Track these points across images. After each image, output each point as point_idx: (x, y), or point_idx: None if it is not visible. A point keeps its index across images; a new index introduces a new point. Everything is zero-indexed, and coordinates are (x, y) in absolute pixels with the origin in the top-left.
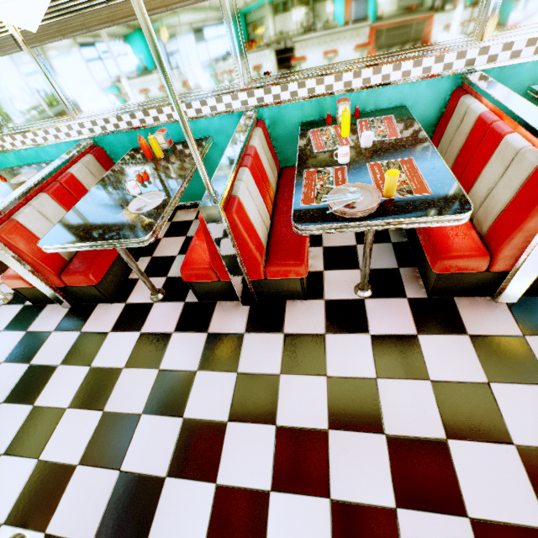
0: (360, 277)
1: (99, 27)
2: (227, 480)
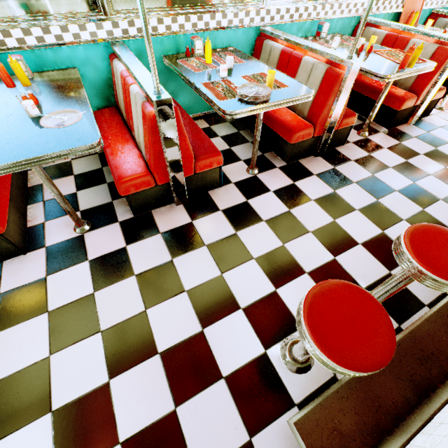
0: (245, 165)
1: None
2: (247, 302)
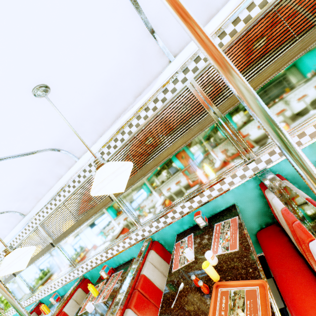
0: None
1: (30, 264)
2: None
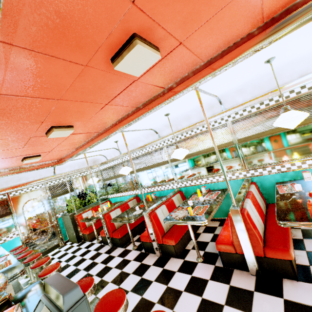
0: (202, 254)
1: (144, 170)
2: None
